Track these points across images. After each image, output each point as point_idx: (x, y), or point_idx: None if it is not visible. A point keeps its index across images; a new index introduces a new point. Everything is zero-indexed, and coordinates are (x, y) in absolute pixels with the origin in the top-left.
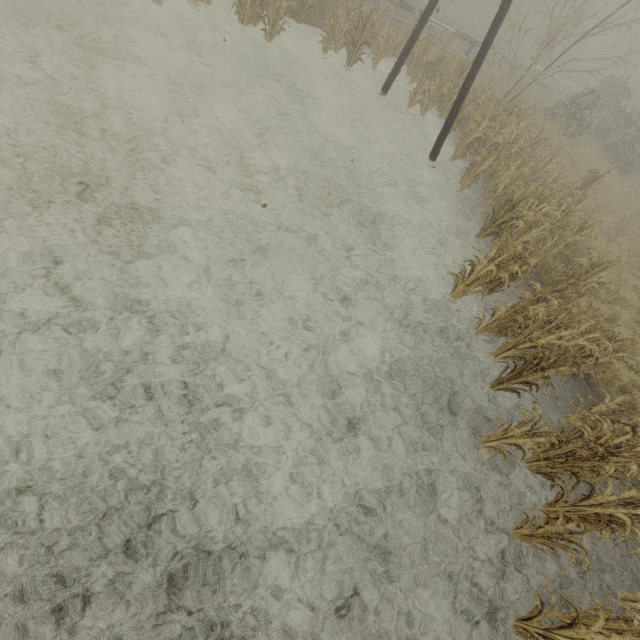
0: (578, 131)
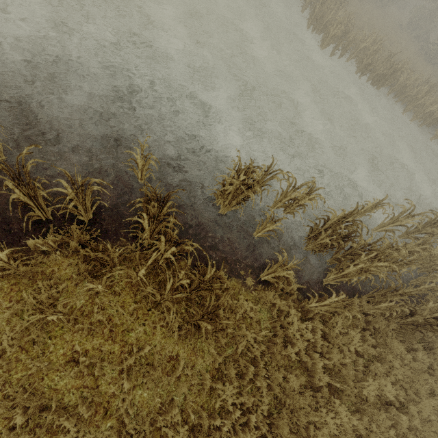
0: None
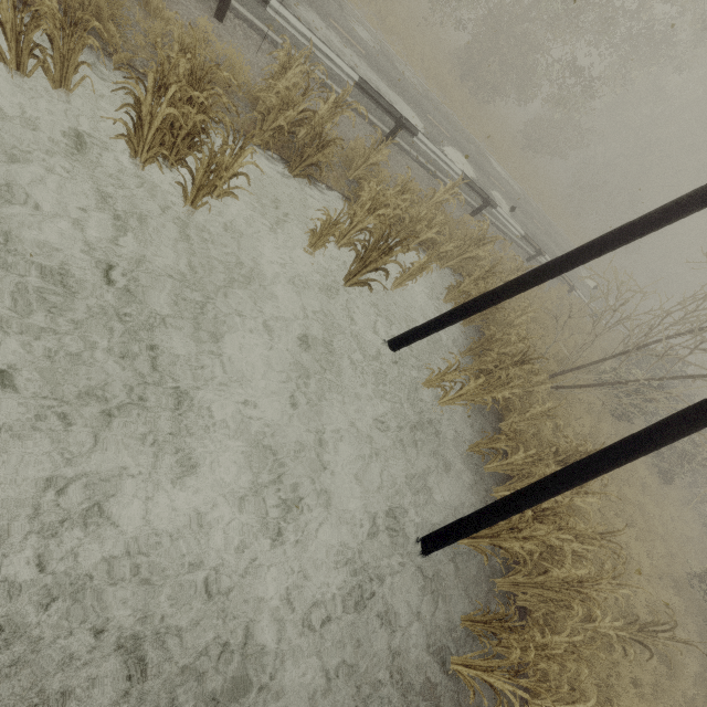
0: (628, 416)
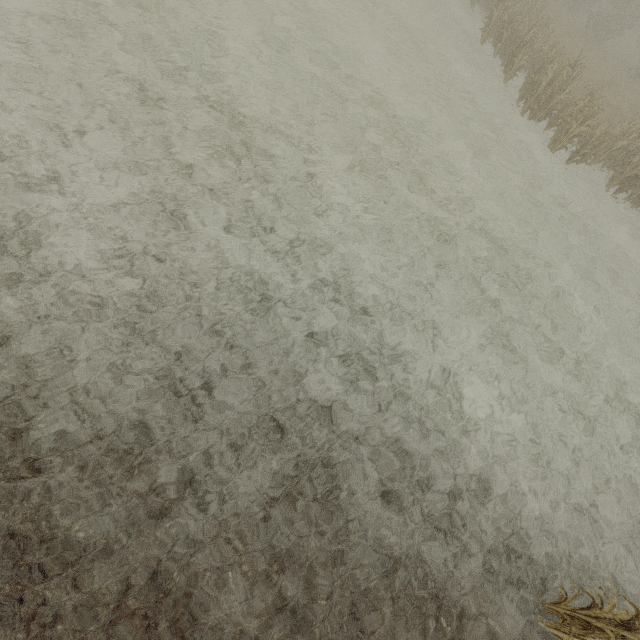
0: None
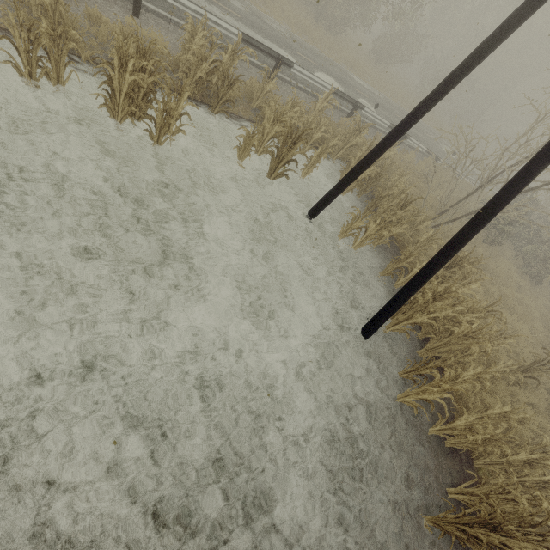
0: (498, 241)
